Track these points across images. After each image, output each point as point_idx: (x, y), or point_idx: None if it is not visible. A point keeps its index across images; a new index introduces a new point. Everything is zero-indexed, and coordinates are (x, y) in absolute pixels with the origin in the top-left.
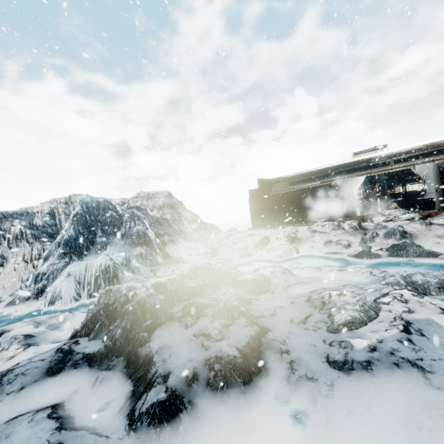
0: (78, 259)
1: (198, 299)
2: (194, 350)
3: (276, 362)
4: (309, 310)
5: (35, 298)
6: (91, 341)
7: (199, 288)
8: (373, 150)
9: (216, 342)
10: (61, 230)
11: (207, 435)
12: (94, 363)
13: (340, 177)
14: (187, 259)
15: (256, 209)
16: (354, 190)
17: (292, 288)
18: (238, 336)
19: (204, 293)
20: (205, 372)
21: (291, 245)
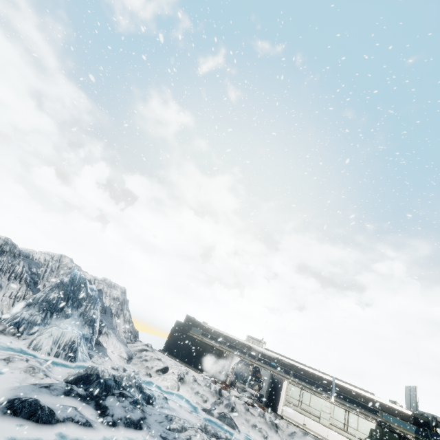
0: (49, 317)
1: (126, 391)
2: (122, 411)
3: (145, 429)
4: (164, 420)
5: (18, 336)
6: (79, 388)
7: (127, 386)
8: (258, 341)
9: (130, 412)
10: (41, 281)
11: (120, 436)
12: (81, 399)
13: (230, 349)
14: (111, 355)
15: (173, 338)
16: (231, 364)
17: (163, 409)
18: (137, 414)
19: (128, 390)
20: (124, 419)
21: (178, 383)
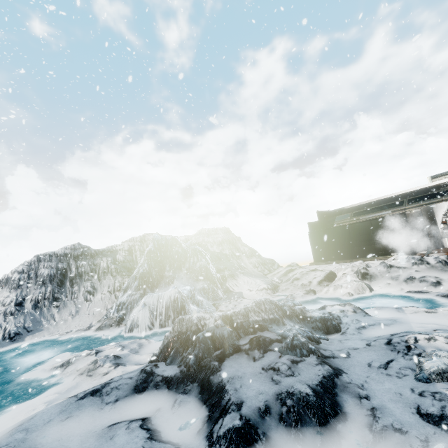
0: (150, 291)
1: (264, 333)
2: (264, 383)
3: (354, 407)
4: (390, 354)
5: (117, 325)
6: (168, 366)
7: (264, 323)
8: None
9: (286, 377)
10: (136, 265)
11: None
12: (171, 386)
13: (416, 204)
14: (247, 294)
15: (317, 243)
16: (437, 218)
17: (367, 330)
18: (309, 373)
19: (269, 328)
20: (276, 406)
21: (362, 282)
